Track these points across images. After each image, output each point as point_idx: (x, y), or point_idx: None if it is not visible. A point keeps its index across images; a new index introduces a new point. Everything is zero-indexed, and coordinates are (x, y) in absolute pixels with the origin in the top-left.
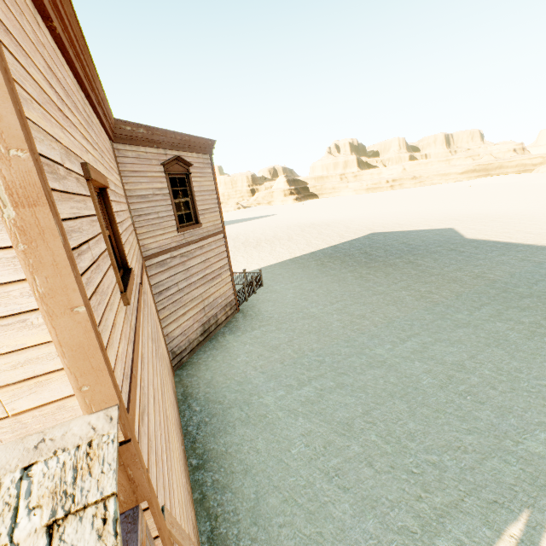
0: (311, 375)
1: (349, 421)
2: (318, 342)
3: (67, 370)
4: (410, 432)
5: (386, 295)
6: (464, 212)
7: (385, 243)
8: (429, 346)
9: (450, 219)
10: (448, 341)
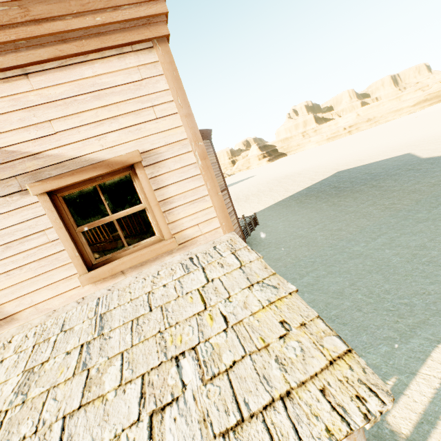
0: (308, 270)
1: (340, 291)
2: (309, 251)
3: (218, 217)
4: (386, 290)
5: (356, 212)
6: (419, 138)
7: (350, 177)
8: (395, 239)
9: (406, 146)
10: (411, 233)
